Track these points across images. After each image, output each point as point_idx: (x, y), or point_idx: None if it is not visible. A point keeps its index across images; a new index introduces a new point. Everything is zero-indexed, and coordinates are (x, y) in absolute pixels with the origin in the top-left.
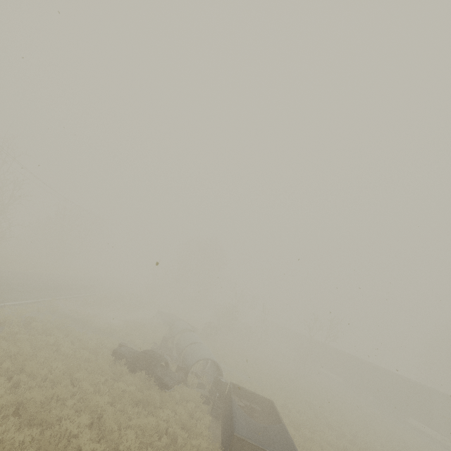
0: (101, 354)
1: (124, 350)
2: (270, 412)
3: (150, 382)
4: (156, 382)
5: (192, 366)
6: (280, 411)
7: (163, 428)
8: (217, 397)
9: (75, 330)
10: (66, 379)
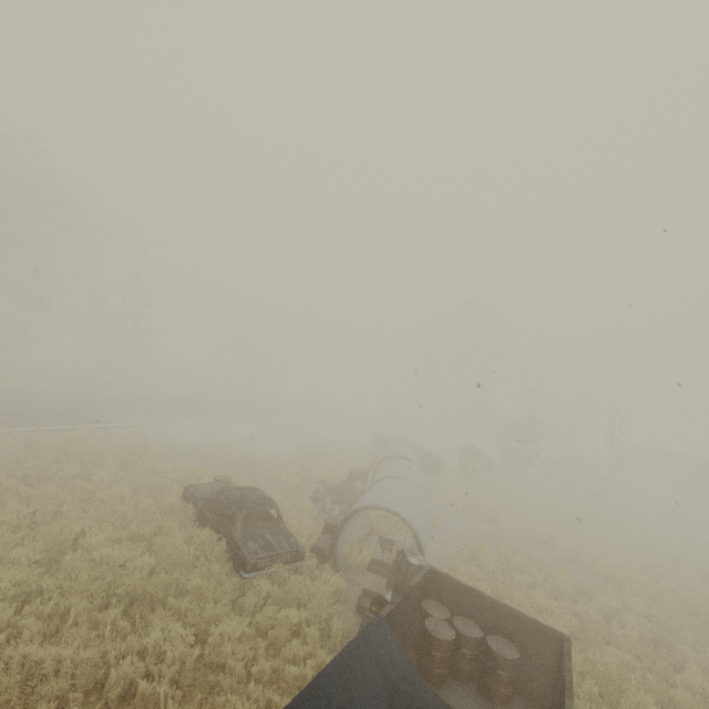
0: (163, 494)
1: (203, 488)
2: (557, 673)
3: (219, 551)
4: (230, 554)
5: (343, 522)
6: (631, 663)
7: (120, 677)
8: (370, 605)
9: (158, 458)
10: (4, 533)
